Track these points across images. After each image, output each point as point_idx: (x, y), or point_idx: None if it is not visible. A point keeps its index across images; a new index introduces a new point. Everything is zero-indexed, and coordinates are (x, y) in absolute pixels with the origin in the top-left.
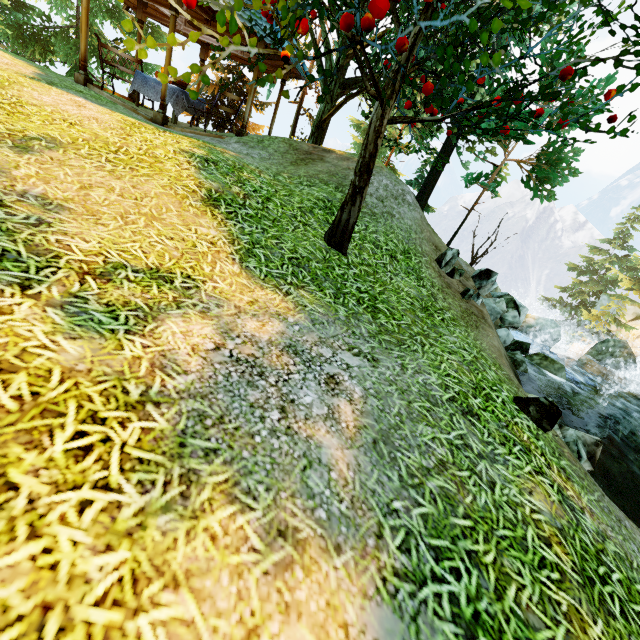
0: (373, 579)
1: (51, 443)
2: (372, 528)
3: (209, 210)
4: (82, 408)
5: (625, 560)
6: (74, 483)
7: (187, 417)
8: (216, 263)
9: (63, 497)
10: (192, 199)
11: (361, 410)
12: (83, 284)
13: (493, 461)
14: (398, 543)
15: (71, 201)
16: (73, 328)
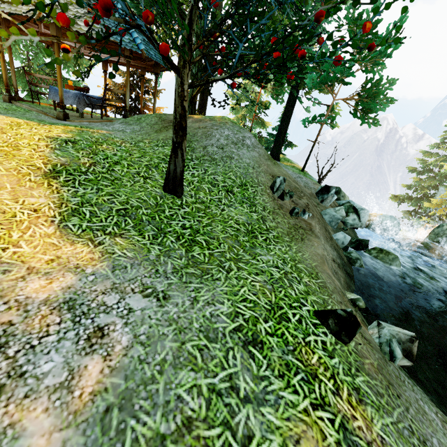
0: None
1: None
2: None
3: (47, 182)
4: None
5: None
6: None
7: None
8: (30, 228)
9: None
10: (33, 175)
11: (114, 366)
12: None
13: (261, 403)
14: None
15: None
16: None
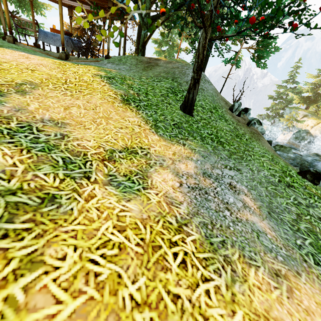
0: (319, 283)
1: (170, 265)
2: (300, 258)
3: (127, 107)
4: (164, 239)
5: None
6: (195, 283)
7: (201, 227)
8: (147, 136)
9: (197, 293)
10: (117, 102)
11: (253, 198)
12: (107, 167)
13: (313, 207)
14: (313, 261)
15: (65, 118)
16: (124, 194)
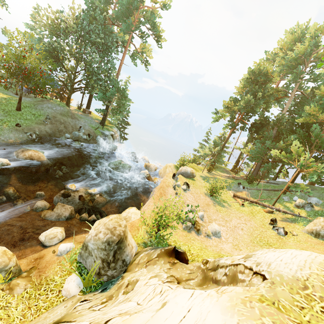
0: None
1: None
2: None
3: None
4: None
5: (2, 129)
6: None
7: None
8: None
9: None
10: None
11: None
12: None
13: None
14: None
15: None
16: None
